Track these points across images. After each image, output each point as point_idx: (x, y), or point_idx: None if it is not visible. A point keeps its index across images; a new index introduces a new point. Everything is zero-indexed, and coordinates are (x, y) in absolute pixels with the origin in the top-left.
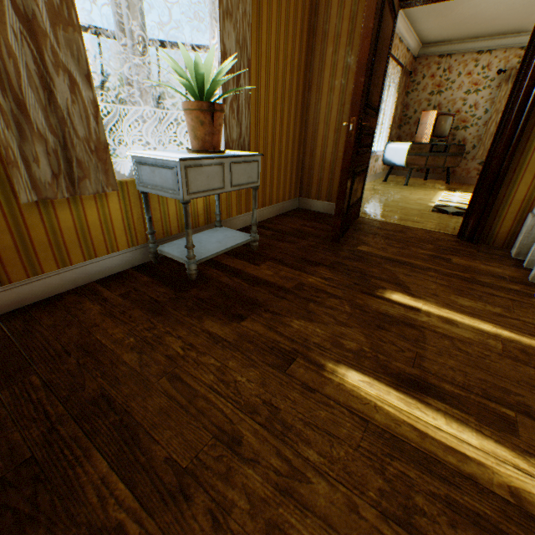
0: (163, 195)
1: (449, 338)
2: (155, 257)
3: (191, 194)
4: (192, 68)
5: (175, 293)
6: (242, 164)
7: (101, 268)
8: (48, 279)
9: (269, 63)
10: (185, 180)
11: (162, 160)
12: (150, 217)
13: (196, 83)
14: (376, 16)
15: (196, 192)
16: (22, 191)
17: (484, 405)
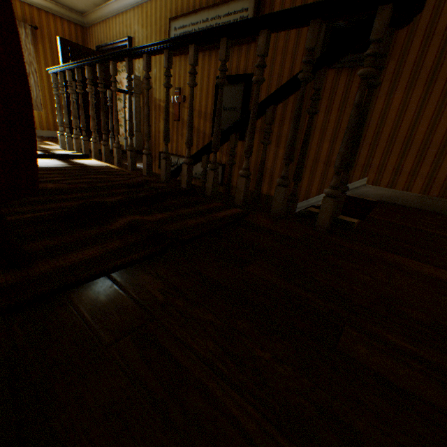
0: None
1: None
2: None
3: None
4: None
5: None
6: None
7: None
8: None
9: None
10: None
11: None
12: None
13: None
14: (66, 58)
15: None
16: None
17: None
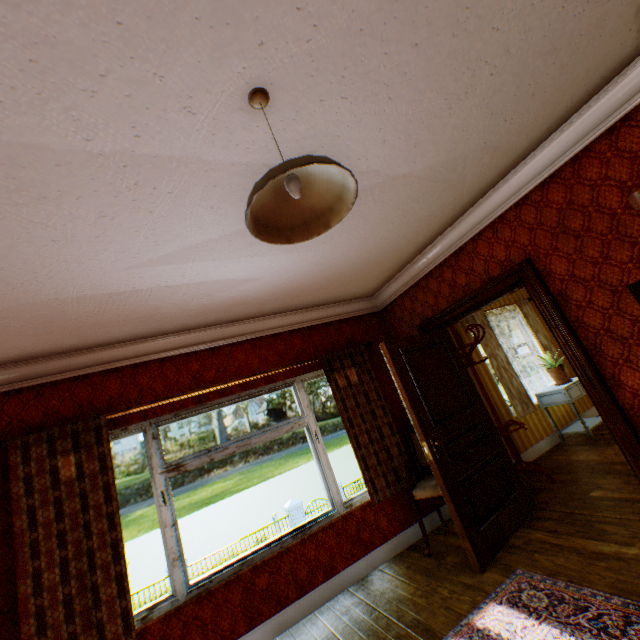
0: (558, 404)
1: None
2: (561, 437)
3: (572, 399)
4: (546, 358)
5: (588, 445)
6: None
7: (541, 447)
8: (529, 451)
9: None
10: (568, 394)
11: (553, 391)
12: (551, 418)
13: (548, 361)
14: None
15: (573, 398)
16: (517, 416)
17: None
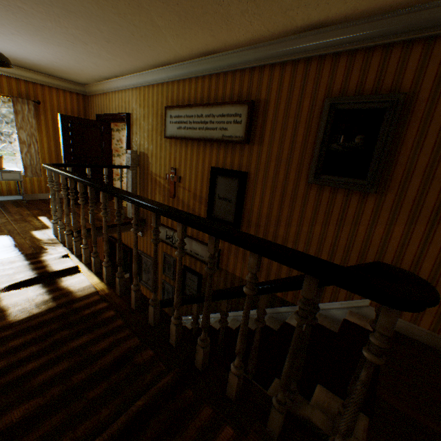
0: None
1: (30, 224)
2: None
3: None
4: None
5: None
6: (10, 173)
7: None
8: None
9: (57, 139)
10: None
11: None
12: None
13: None
14: (66, 132)
15: None
16: None
17: (4, 230)
